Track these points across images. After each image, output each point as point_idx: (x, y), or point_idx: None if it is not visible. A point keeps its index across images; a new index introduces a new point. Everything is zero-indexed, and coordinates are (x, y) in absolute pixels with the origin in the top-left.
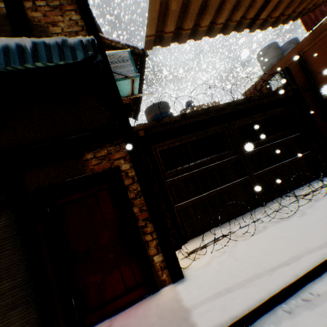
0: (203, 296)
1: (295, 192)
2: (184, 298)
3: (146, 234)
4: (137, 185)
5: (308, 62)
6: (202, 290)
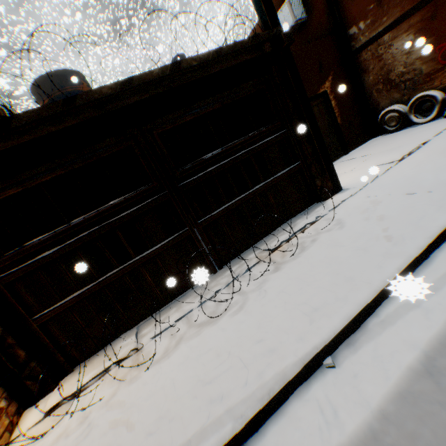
0: None
1: (270, 239)
2: None
3: None
4: None
5: None
6: None
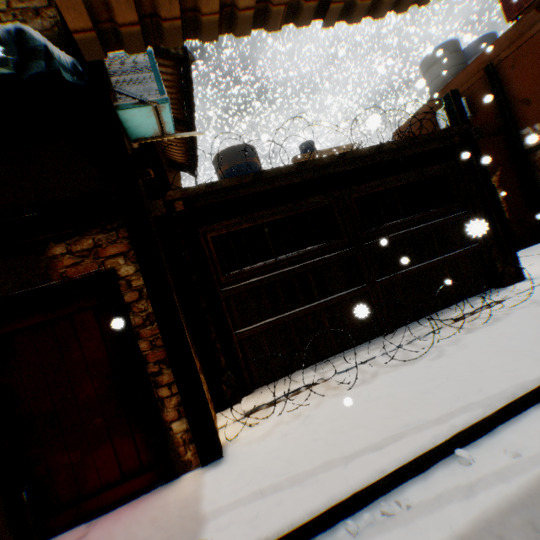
0: (234, 495)
1: (445, 313)
2: (207, 496)
3: (160, 387)
4: (147, 303)
5: (506, 81)
6: (236, 485)
